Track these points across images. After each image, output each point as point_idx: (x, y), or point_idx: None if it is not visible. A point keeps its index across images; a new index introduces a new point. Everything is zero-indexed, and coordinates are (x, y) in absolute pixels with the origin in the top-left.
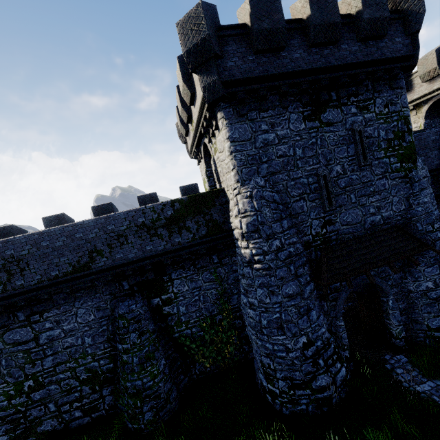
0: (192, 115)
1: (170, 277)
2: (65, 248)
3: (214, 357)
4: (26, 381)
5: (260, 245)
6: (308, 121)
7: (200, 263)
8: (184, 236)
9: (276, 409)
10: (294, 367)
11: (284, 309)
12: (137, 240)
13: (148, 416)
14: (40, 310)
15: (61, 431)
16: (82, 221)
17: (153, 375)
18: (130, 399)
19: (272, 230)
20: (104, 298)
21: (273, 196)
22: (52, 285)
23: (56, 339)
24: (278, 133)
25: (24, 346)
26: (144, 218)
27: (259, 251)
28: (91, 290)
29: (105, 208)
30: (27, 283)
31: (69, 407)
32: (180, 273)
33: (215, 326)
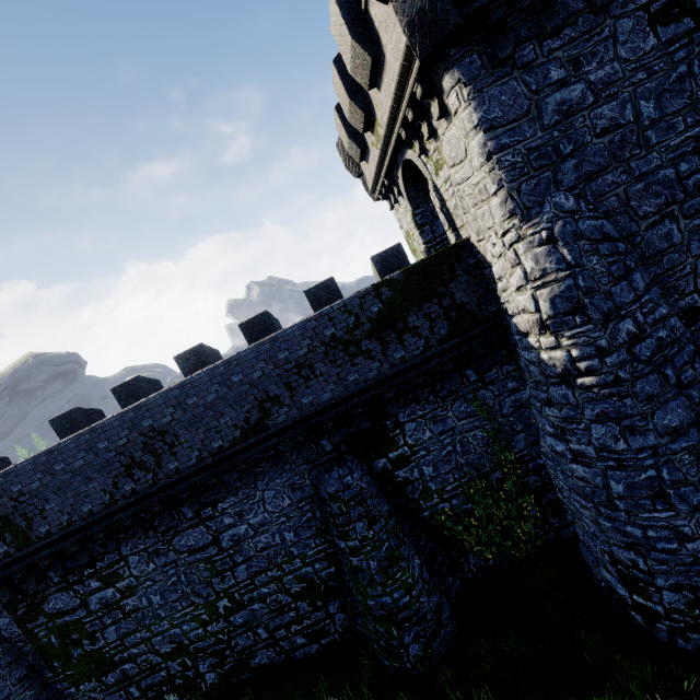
0: (375, 111)
1: (396, 420)
2: (222, 403)
3: (497, 542)
4: (219, 600)
5: (588, 337)
6: (663, 24)
7: (445, 388)
8: (409, 346)
9: (658, 639)
10: (699, 568)
11: (666, 458)
12: (330, 368)
13: (414, 650)
14: (211, 500)
15: (283, 664)
16: (236, 353)
17: (407, 585)
18: (379, 624)
19: (613, 301)
20: (297, 471)
21: (599, 226)
22: (218, 463)
23: (243, 540)
24: (590, 77)
25: (203, 554)
26: (334, 329)
27: (588, 350)
28: (275, 461)
29: (259, 323)
30: (183, 465)
31: (286, 632)
32: (412, 412)
33: (491, 492)
